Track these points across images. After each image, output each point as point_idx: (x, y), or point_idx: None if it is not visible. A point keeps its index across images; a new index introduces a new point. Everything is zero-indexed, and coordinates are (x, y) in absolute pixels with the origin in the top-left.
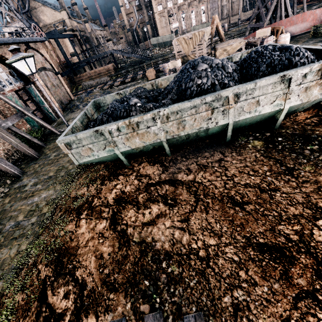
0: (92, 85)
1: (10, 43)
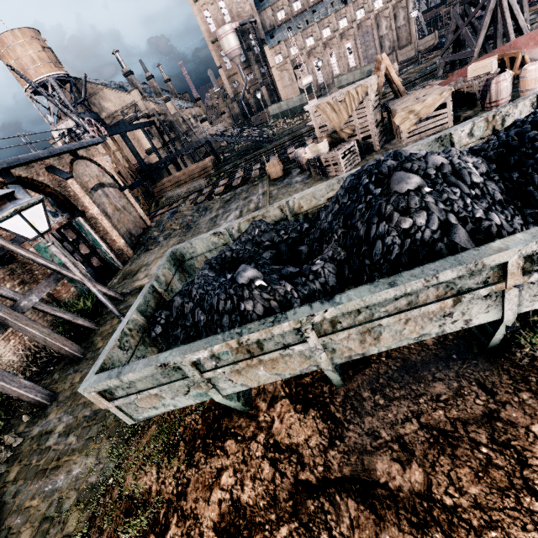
0: (180, 195)
1: (45, 157)
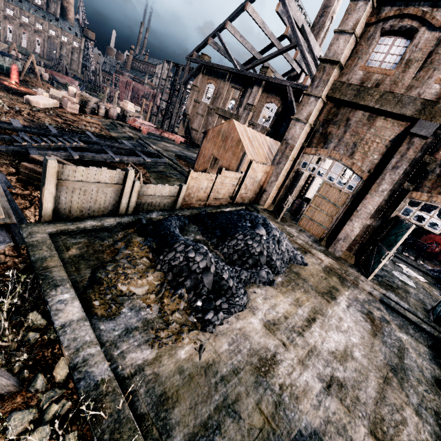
0: None
1: None
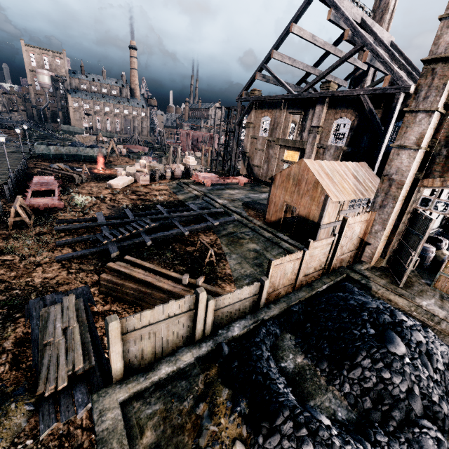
0: None
1: None
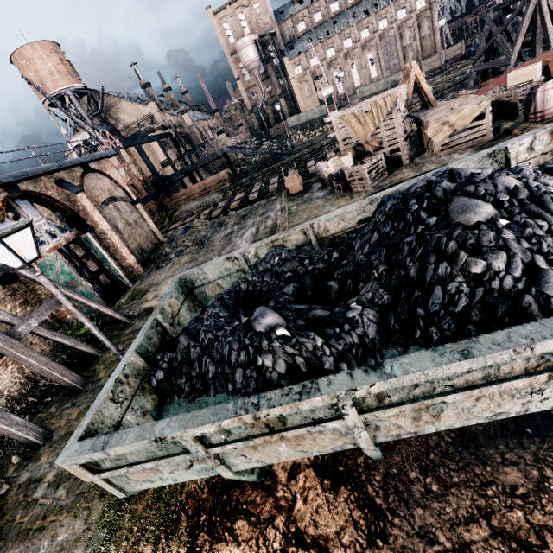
0: (194, 209)
1: (54, 170)
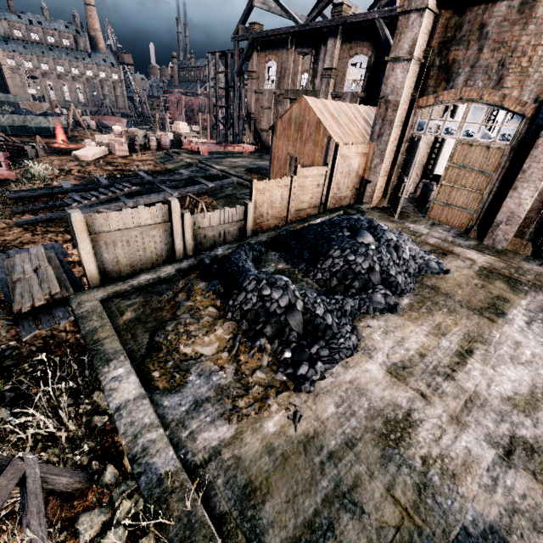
0: None
1: None
